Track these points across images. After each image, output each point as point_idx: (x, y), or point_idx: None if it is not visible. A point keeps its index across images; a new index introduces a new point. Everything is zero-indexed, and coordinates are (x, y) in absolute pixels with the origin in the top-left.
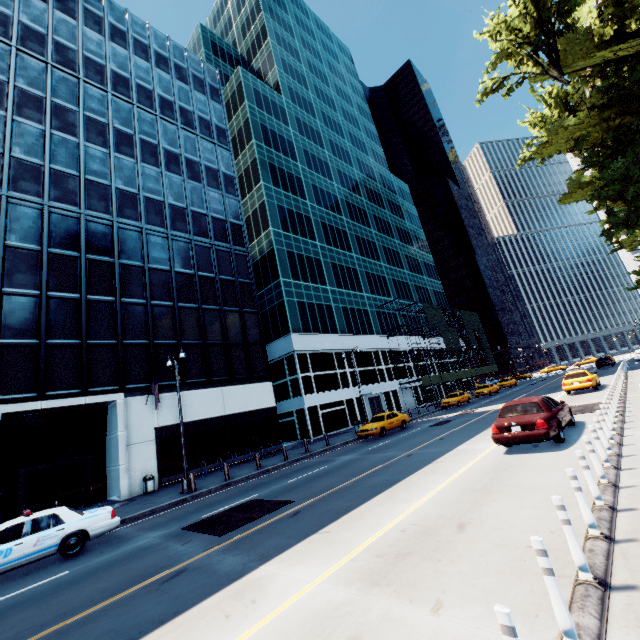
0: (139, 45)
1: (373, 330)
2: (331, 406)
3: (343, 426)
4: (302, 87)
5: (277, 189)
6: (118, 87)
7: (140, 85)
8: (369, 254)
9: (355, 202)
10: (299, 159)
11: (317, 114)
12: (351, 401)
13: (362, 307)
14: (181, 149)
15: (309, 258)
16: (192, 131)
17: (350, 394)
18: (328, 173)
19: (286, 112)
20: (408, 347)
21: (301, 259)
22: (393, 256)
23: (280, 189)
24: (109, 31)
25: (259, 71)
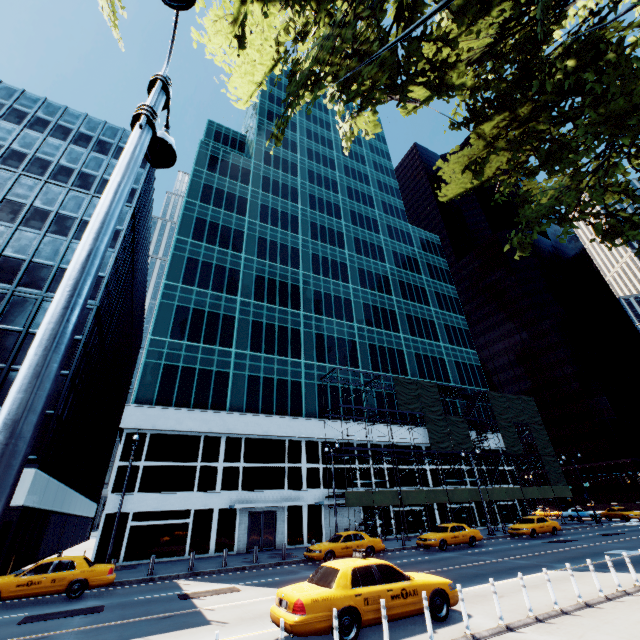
0: (62, 129)
1: (302, 410)
2: (160, 517)
3: (171, 553)
4: (288, 151)
5: (197, 242)
6: (9, 161)
7: (40, 158)
8: (332, 312)
9: (329, 254)
10: (250, 213)
11: (301, 173)
12: (208, 513)
13: (291, 377)
14: (57, 207)
15: (214, 314)
16: (83, 191)
17: (211, 501)
18: (293, 226)
19: (251, 173)
20: (368, 439)
21: (199, 315)
22: (381, 315)
23: (202, 242)
24: (31, 122)
25: (249, 145)
